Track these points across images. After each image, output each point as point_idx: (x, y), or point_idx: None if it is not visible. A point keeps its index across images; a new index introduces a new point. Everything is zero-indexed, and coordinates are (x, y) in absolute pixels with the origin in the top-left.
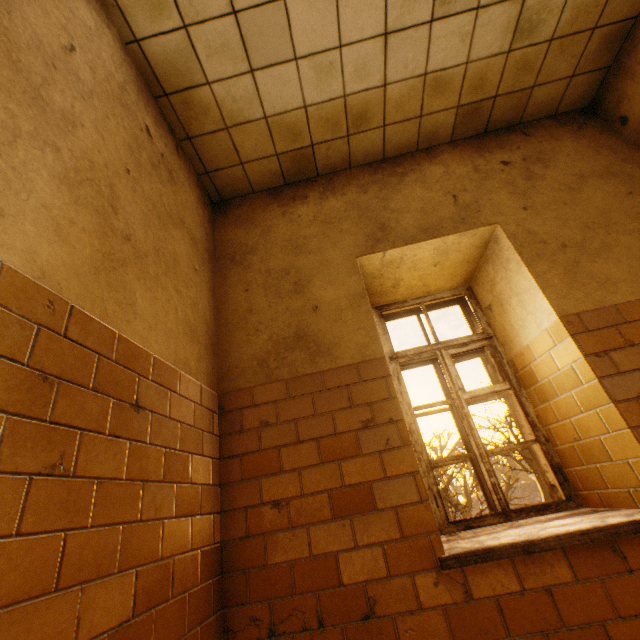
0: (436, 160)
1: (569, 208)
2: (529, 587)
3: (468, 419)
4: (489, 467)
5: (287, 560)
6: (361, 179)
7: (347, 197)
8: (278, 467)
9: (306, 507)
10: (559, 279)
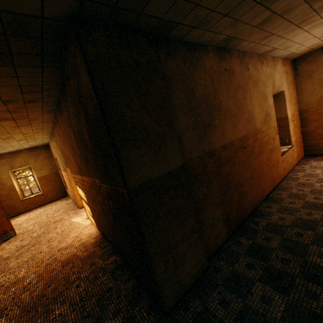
0: (23, 153)
1: (41, 163)
2: (29, 200)
3: (29, 185)
4: (31, 190)
5: (4, 204)
6: (8, 156)
7: (6, 160)
8: (1, 198)
9: (6, 200)
10: (38, 173)
